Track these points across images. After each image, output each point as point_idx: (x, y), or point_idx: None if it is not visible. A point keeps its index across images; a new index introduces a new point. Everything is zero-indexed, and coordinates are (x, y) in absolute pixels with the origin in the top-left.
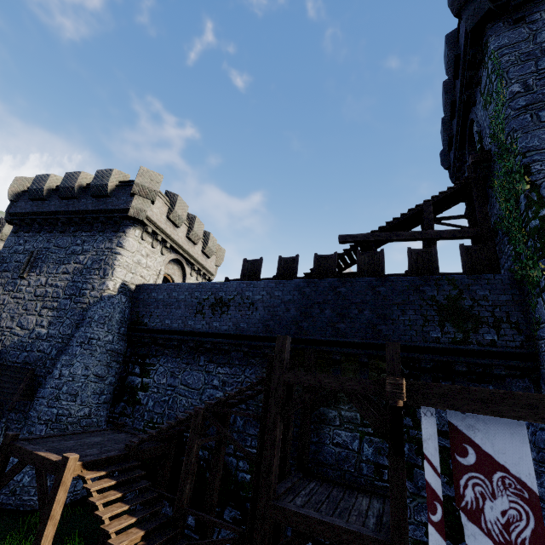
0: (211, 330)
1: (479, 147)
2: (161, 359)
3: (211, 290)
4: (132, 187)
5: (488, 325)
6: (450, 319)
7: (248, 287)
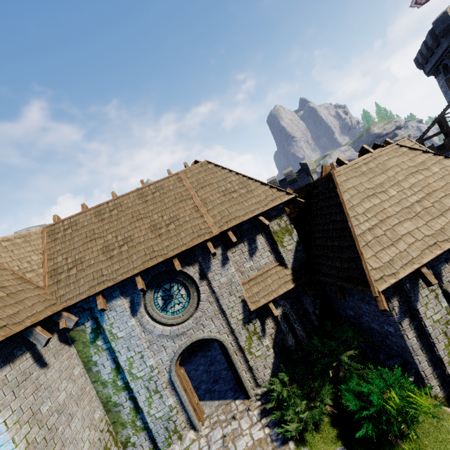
0: None
1: None
2: None
3: None
4: (310, 173)
5: None
6: None
7: None
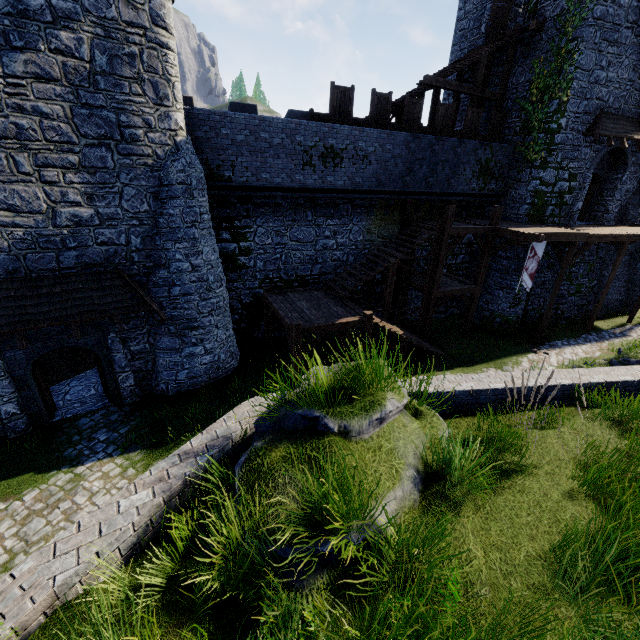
0: (327, 186)
1: (536, 2)
2: (258, 220)
3: (318, 135)
4: None
5: (495, 179)
6: (482, 175)
7: (361, 136)
